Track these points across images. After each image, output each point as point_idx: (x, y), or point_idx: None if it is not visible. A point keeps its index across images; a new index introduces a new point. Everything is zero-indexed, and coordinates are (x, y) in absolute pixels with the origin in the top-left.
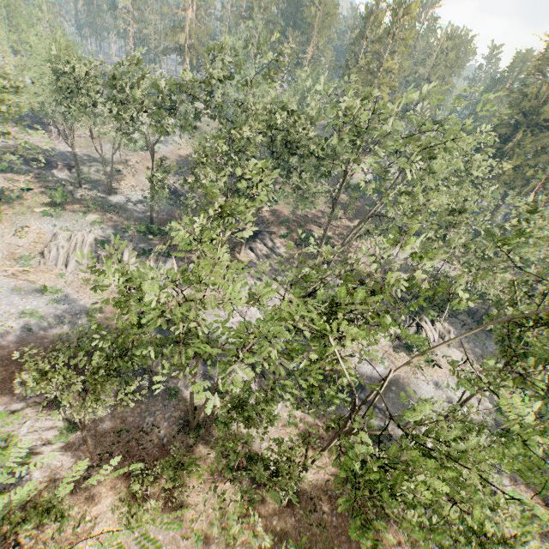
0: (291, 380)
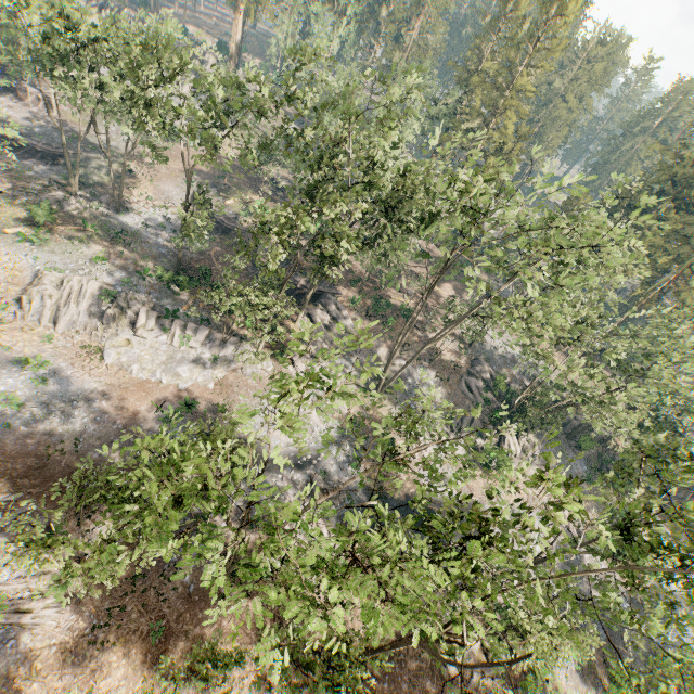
0: (368, 572)
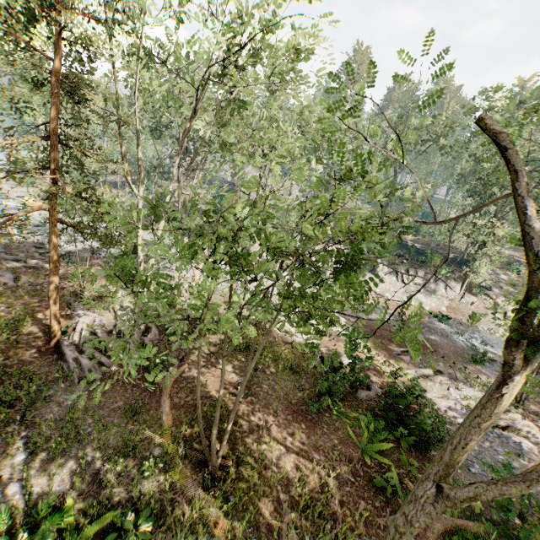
0: None
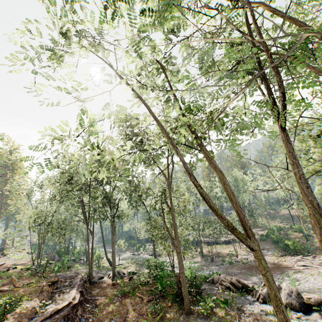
0: None
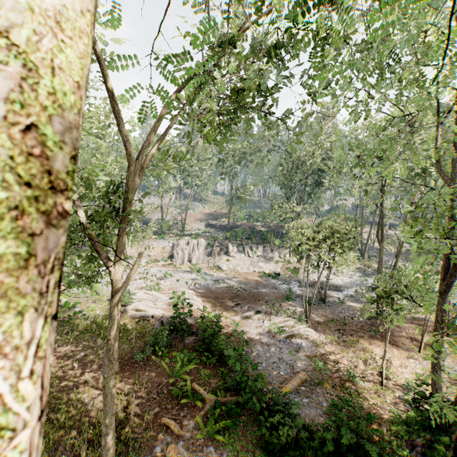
0: None
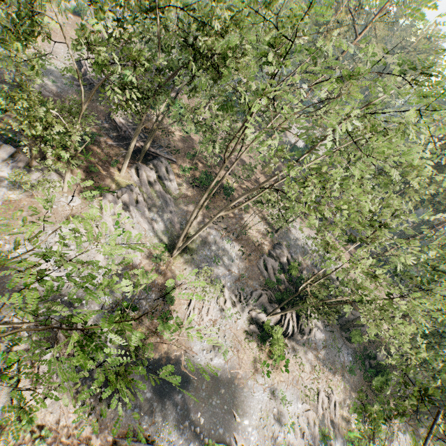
0: None
